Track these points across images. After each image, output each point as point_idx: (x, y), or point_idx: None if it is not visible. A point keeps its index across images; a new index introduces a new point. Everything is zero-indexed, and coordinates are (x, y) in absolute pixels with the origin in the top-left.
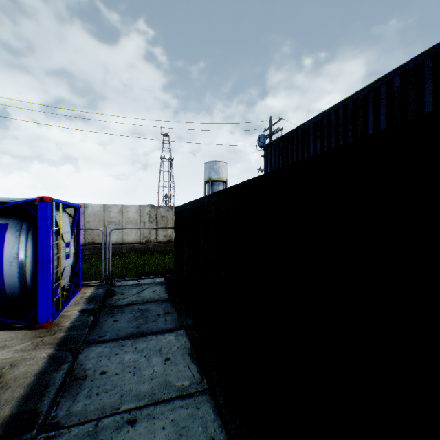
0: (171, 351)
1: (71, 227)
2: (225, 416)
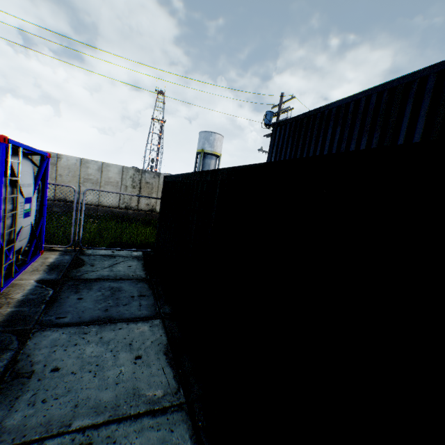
0: (144, 347)
1: (34, 179)
2: (204, 444)
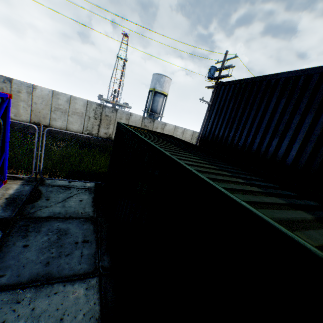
0: None
1: None
2: None
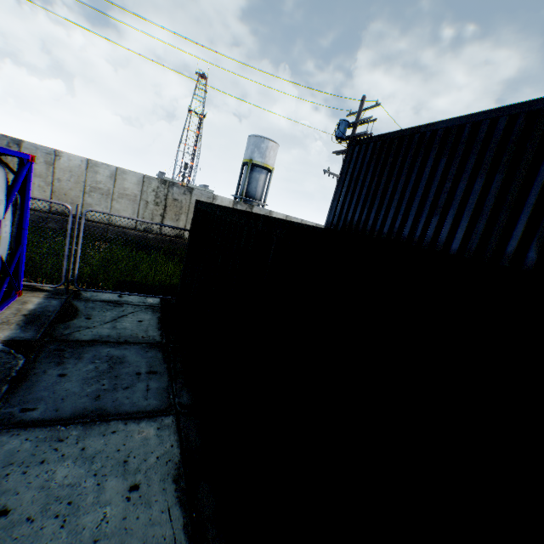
0: (144, 467)
1: (7, 193)
2: None
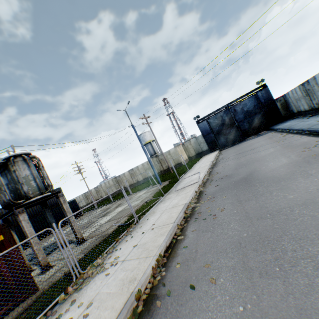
0: None
1: None
2: None
